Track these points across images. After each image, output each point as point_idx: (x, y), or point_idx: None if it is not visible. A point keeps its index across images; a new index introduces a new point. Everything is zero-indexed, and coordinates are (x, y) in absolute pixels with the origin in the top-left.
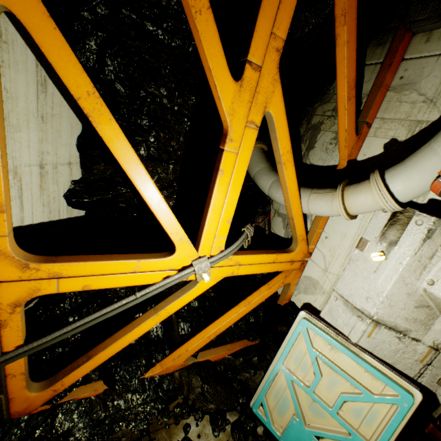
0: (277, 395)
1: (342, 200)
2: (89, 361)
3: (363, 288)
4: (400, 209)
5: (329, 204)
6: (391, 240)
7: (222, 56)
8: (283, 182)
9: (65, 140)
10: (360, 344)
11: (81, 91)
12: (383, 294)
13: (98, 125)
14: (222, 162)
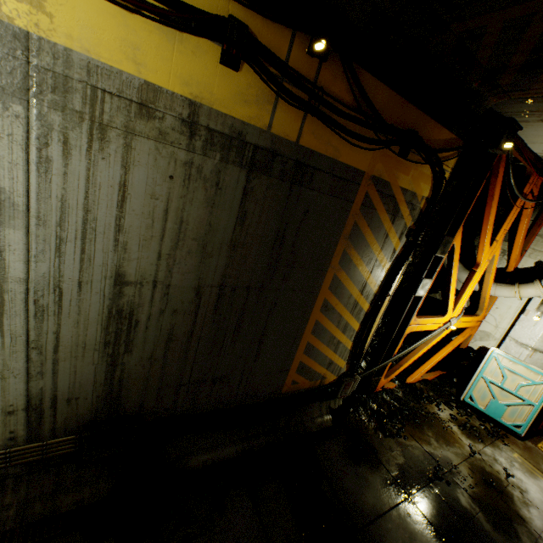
0: (479, 390)
1: (518, 291)
2: (401, 367)
3: (527, 334)
4: None
5: (509, 292)
6: (542, 311)
7: (489, 241)
8: (486, 280)
9: None
10: (525, 362)
11: (455, 260)
12: (538, 336)
13: (453, 269)
14: (474, 276)
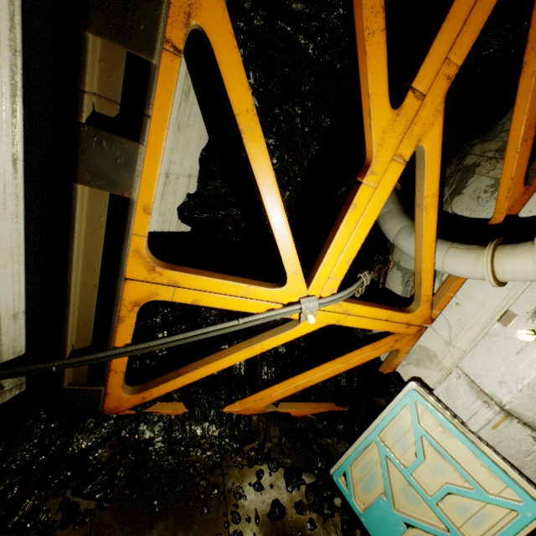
0: (364, 468)
1: (491, 261)
2: (179, 378)
3: (498, 370)
4: None
5: (472, 263)
6: None
7: (385, 81)
8: (419, 228)
9: (191, 151)
10: (480, 435)
11: (241, 108)
12: (524, 381)
13: (247, 142)
14: (357, 195)
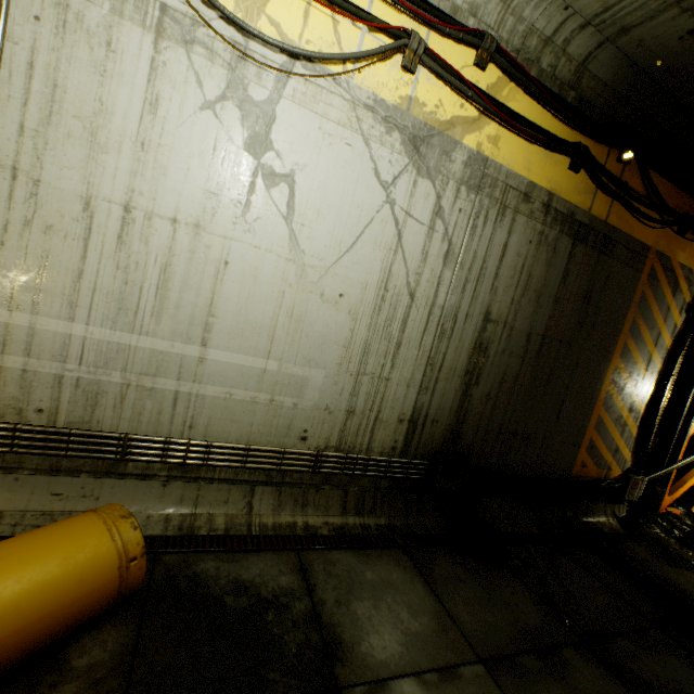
0: None
1: None
2: (686, 483)
3: None
4: None
5: None
6: None
7: None
8: None
9: None
10: None
11: None
12: None
13: None
14: None
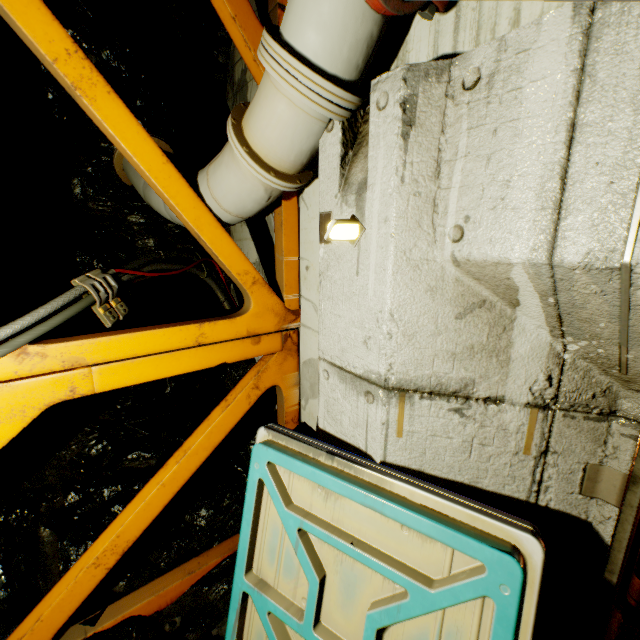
0: None
1: (240, 137)
2: None
3: (354, 323)
4: (344, 98)
5: (233, 165)
6: (359, 182)
7: None
8: (118, 145)
9: None
10: (393, 460)
11: None
12: (384, 315)
13: None
14: None
